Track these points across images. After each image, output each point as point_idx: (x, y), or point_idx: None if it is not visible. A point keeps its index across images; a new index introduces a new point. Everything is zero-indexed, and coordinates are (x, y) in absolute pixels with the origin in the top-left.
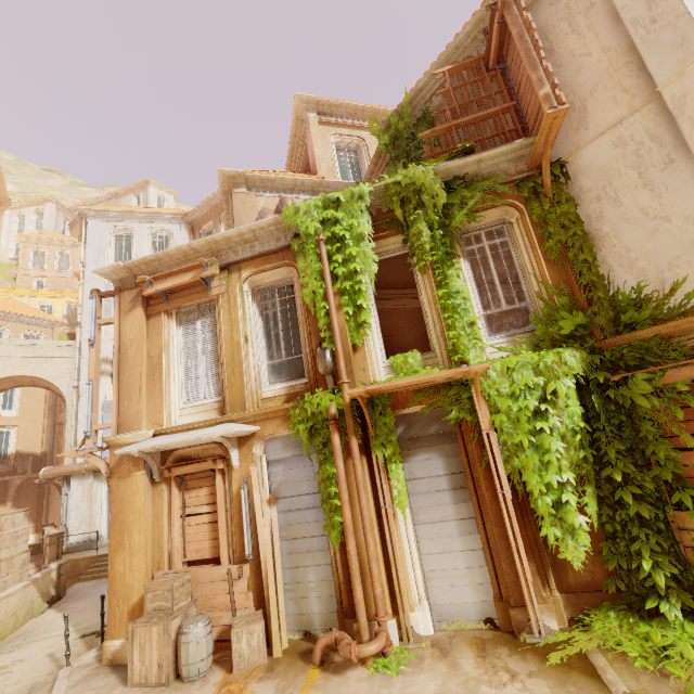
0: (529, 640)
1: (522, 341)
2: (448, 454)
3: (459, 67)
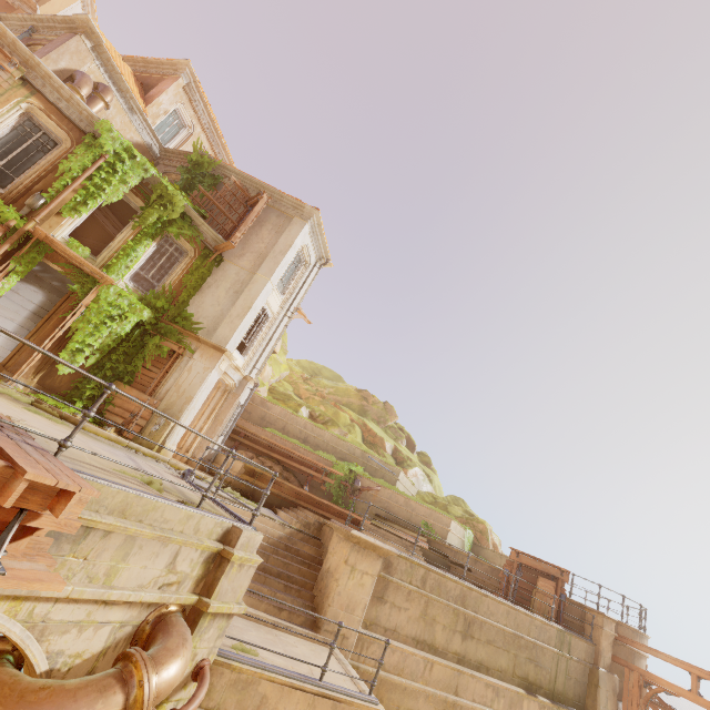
0: (3, 383)
1: (139, 293)
2: (50, 299)
3: (241, 188)
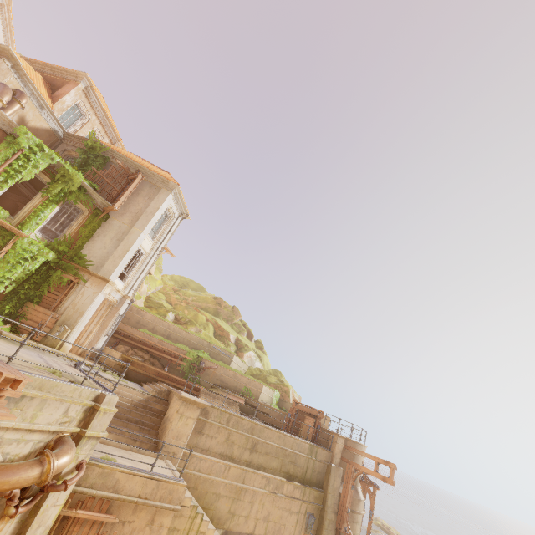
0: None
1: (46, 241)
2: None
3: (124, 167)
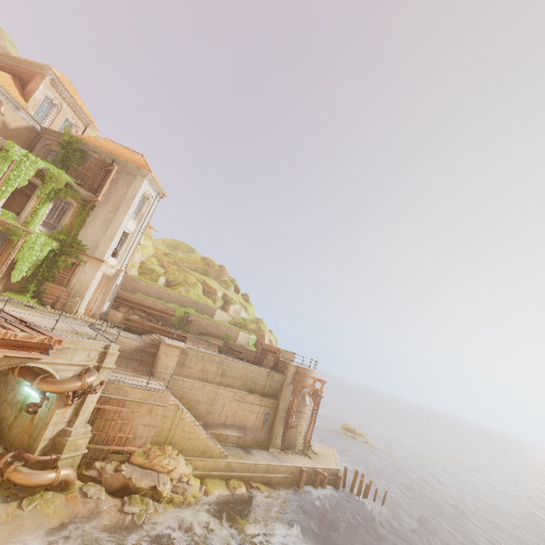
0: None
1: (48, 233)
2: None
3: (100, 160)
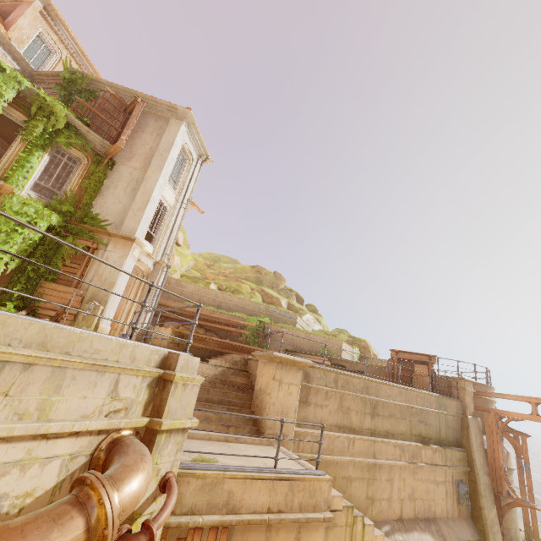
0: None
1: (43, 201)
2: None
3: (117, 97)
